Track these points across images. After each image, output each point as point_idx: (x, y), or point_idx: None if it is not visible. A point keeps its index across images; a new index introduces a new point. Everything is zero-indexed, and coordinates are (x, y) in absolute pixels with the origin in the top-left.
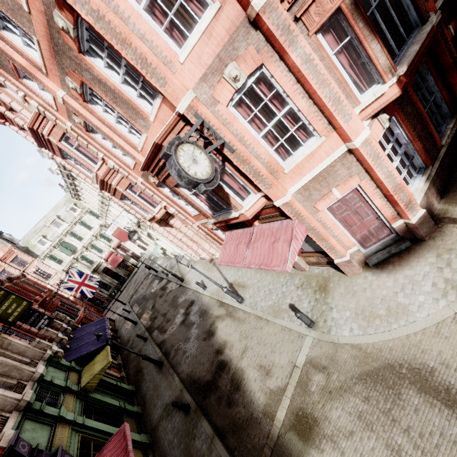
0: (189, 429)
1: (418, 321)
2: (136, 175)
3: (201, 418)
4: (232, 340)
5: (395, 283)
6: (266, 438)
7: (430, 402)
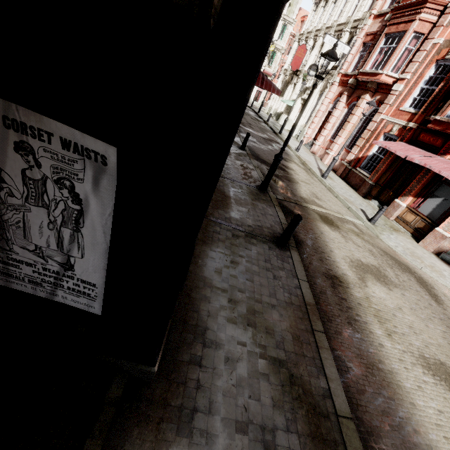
0: (238, 151)
1: (445, 283)
2: (447, 33)
3: (252, 158)
4: (300, 174)
5: (449, 270)
6: (295, 200)
7: (421, 286)
